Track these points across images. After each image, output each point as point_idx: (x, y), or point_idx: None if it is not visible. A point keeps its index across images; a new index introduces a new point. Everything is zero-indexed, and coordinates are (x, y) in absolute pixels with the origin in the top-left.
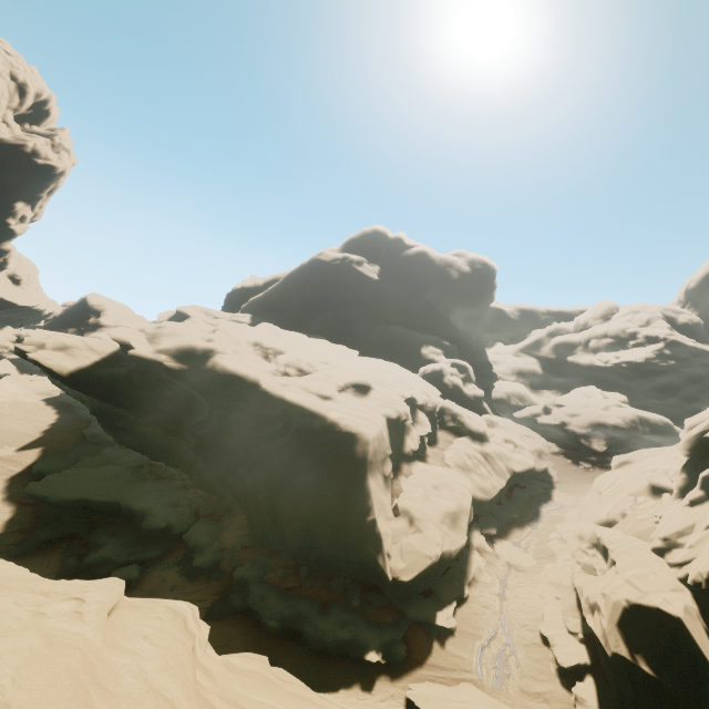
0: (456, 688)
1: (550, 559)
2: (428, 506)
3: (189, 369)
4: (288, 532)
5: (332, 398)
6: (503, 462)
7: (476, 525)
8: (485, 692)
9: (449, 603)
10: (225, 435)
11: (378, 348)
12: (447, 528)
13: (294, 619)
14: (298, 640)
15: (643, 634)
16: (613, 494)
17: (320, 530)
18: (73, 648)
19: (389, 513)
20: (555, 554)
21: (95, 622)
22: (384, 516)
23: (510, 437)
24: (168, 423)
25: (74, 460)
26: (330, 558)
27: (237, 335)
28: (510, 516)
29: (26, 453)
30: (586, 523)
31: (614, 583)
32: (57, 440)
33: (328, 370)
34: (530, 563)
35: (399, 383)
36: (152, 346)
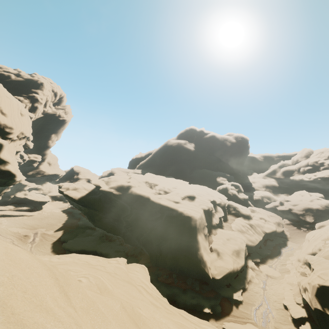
0: (245, 325)
1: (287, 273)
2: (225, 247)
3: (122, 194)
4: (167, 258)
5: (179, 202)
6: (260, 228)
7: (249, 257)
8: (258, 328)
9: (238, 290)
10: (137, 220)
11: (197, 180)
12: (234, 257)
13: (172, 295)
14: (175, 304)
15: (327, 299)
16: (314, 240)
17: (180, 257)
18: (122, 269)
19: (208, 250)
20: (289, 270)
21: (123, 265)
22: (206, 251)
23: (262, 216)
24: (115, 216)
25: (75, 235)
26: (185, 269)
27: (139, 179)
28: (266, 253)
29: (57, 233)
30: (301, 253)
31: (312, 277)
32: (68, 227)
33: (176, 191)
34: (277, 274)
35: (207, 195)
36: (107, 186)
